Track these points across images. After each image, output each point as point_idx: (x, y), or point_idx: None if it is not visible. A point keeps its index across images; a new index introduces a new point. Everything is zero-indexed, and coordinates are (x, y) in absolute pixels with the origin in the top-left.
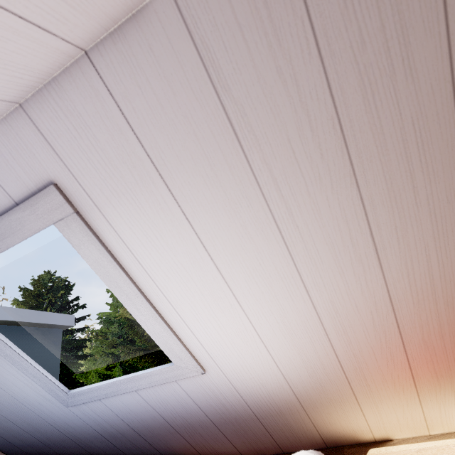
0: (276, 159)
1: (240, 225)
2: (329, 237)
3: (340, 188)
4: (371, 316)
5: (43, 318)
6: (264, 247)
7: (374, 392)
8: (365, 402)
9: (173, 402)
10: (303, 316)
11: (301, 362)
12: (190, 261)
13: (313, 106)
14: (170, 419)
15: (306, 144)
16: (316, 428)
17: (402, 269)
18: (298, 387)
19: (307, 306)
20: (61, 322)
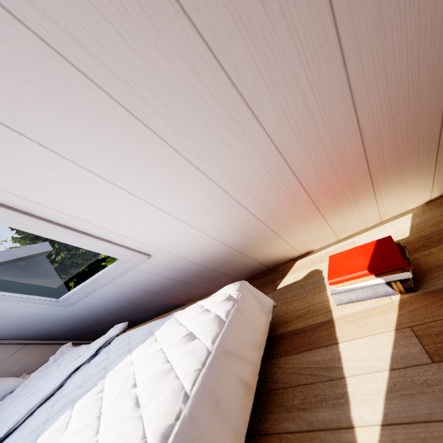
0: None
1: (80, 118)
2: (187, 101)
3: (165, 26)
4: (266, 171)
5: (17, 253)
6: (124, 136)
7: (290, 227)
8: (285, 235)
9: (142, 280)
10: (206, 191)
11: (223, 226)
12: (61, 176)
13: None
14: (149, 289)
15: None
16: (257, 261)
17: (280, 115)
18: (231, 242)
19: (204, 181)
20: (38, 251)
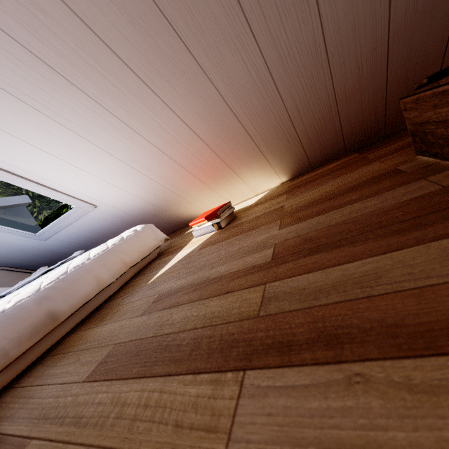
0: (18, 84)
1: (37, 127)
2: (93, 122)
3: (72, 94)
4: (155, 158)
5: (1, 202)
6: (63, 136)
7: (190, 194)
8: (190, 199)
9: (96, 224)
10: (120, 167)
11: (141, 189)
12: (29, 153)
13: (7, 46)
14: (103, 232)
15: (27, 71)
16: (178, 217)
17: (148, 130)
18: (152, 201)
19: (117, 161)
20: (19, 202)
